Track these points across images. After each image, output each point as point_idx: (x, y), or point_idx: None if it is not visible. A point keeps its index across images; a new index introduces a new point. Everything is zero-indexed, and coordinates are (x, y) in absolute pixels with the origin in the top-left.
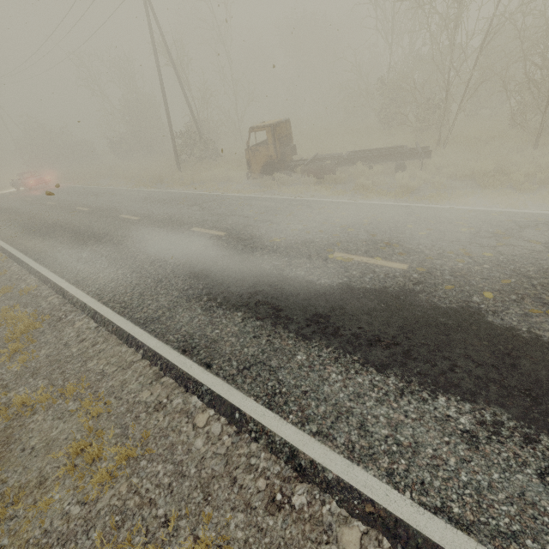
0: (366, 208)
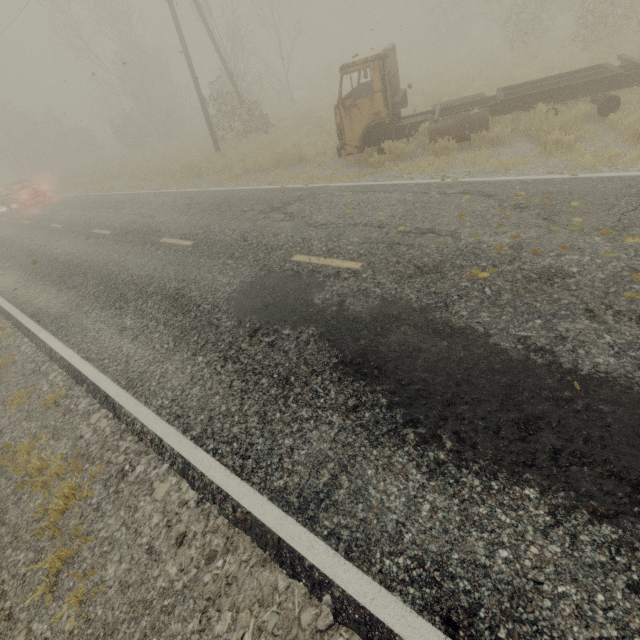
0: (612, 187)
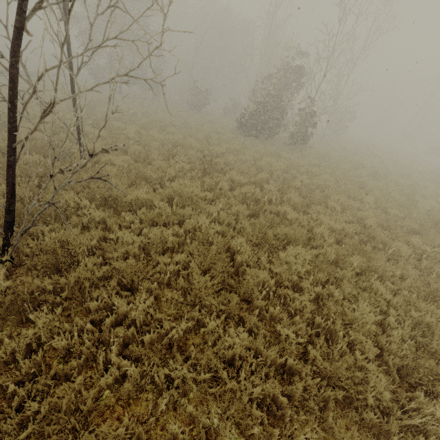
0: None
